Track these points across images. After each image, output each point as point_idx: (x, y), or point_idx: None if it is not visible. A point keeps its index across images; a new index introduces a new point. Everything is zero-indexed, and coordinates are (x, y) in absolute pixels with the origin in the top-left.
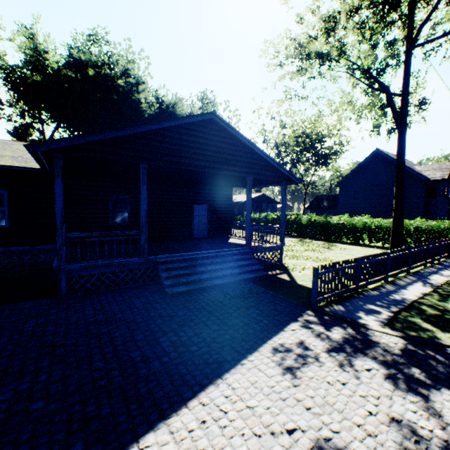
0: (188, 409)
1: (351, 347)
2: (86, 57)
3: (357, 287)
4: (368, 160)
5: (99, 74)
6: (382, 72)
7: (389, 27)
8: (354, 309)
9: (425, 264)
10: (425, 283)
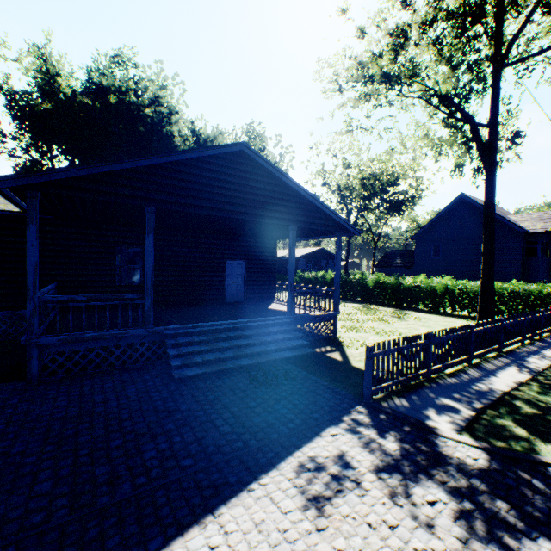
0: None
1: (410, 465)
2: (108, 82)
3: (429, 372)
4: (450, 207)
5: (123, 102)
6: (466, 98)
7: (472, 43)
8: (422, 404)
9: (522, 341)
10: (522, 368)
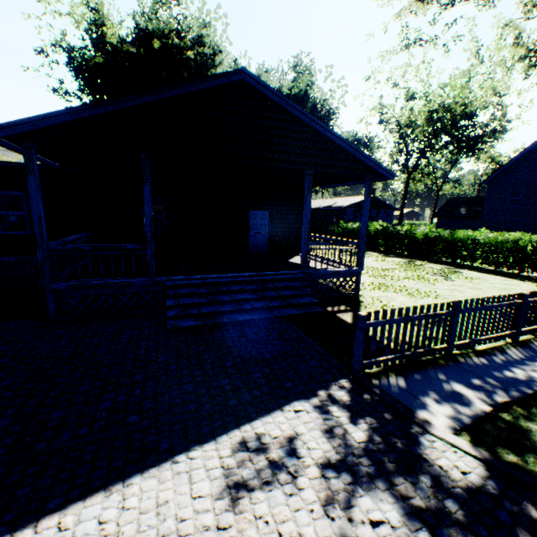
0: (32, 532)
1: (371, 465)
2: (153, 26)
3: (450, 348)
4: None
5: (167, 47)
6: None
7: None
8: (424, 387)
9: None
10: None
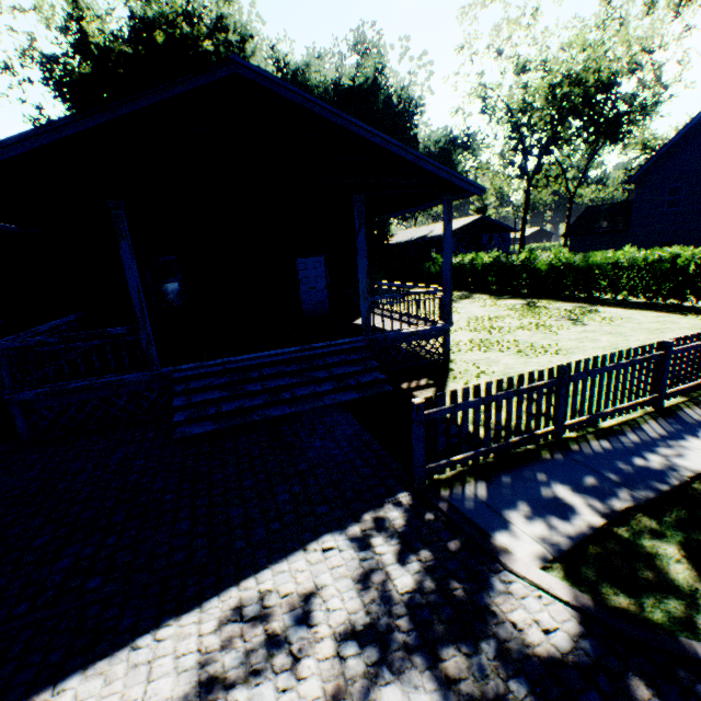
0: None
1: (411, 631)
2: (153, 11)
3: (558, 431)
4: None
5: (177, 39)
6: None
7: None
8: (512, 495)
9: None
10: None
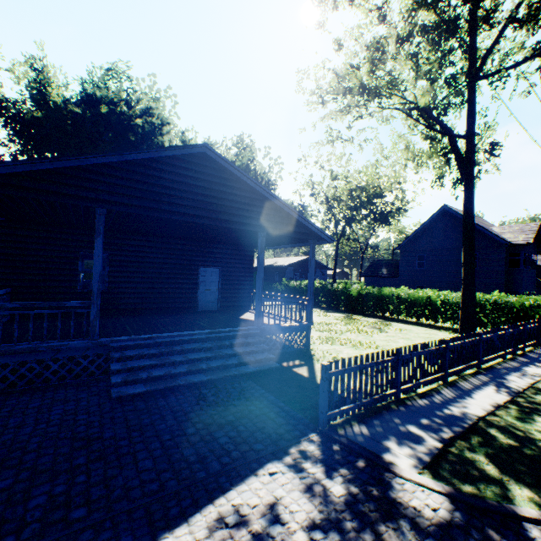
0: None
1: (354, 518)
2: (101, 93)
3: (398, 392)
4: (434, 219)
5: (115, 112)
6: (444, 111)
7: (447, 57)
8: (384, 432)
9: (503, 356)
10: (501, 387)
